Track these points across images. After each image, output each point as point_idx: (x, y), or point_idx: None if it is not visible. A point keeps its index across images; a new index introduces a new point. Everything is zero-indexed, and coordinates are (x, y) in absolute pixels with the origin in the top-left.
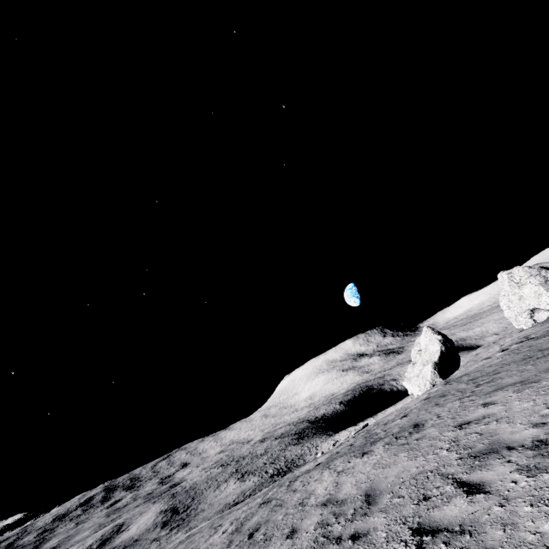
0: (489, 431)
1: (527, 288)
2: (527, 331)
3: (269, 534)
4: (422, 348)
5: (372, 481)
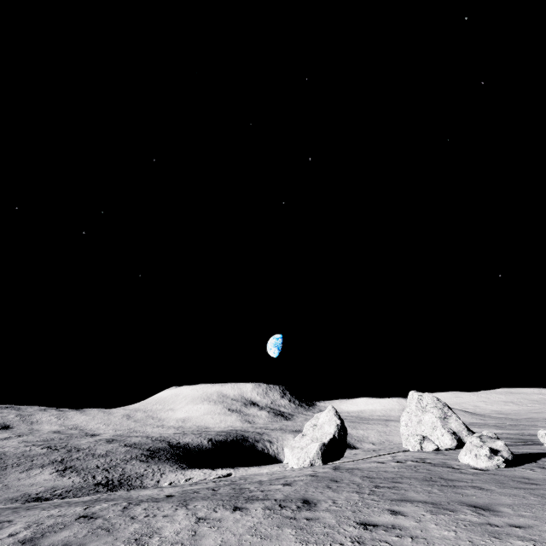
0: None
1: (429, 416)
2: (420, 454)
3: None
4: (318, 424)
5: None
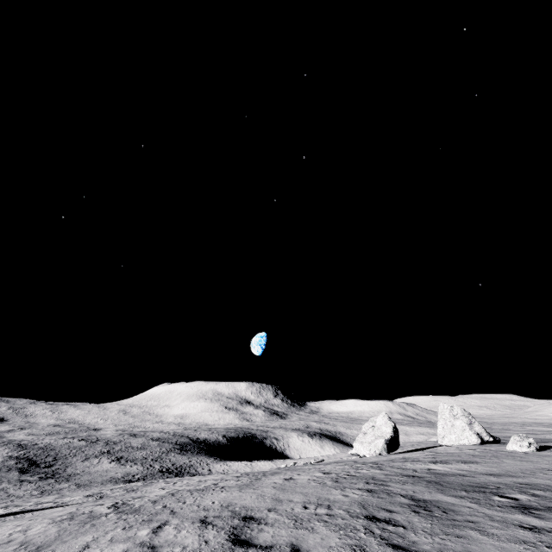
0: (533, 467)
1: (459, 422)
2: (474, 446)
3: (438, 473)
4: (376, 426)
5: (483, 469)
